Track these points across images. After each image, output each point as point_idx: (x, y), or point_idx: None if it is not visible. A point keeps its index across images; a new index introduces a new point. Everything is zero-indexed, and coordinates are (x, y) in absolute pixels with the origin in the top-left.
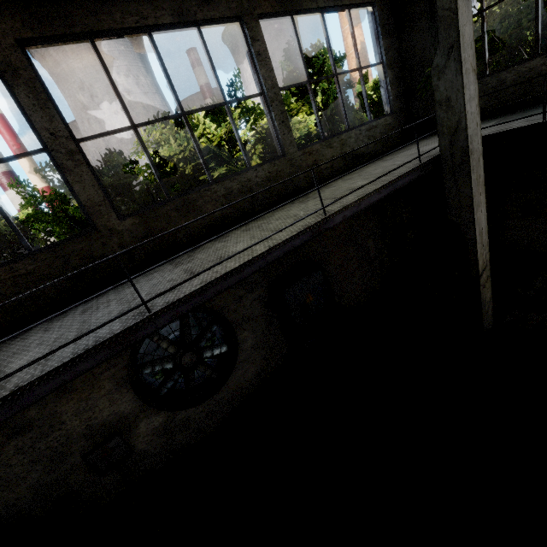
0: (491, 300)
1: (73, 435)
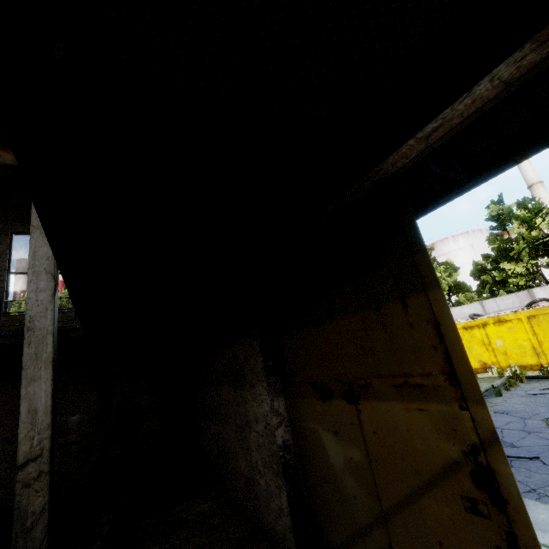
0: (48, 512)
1: None
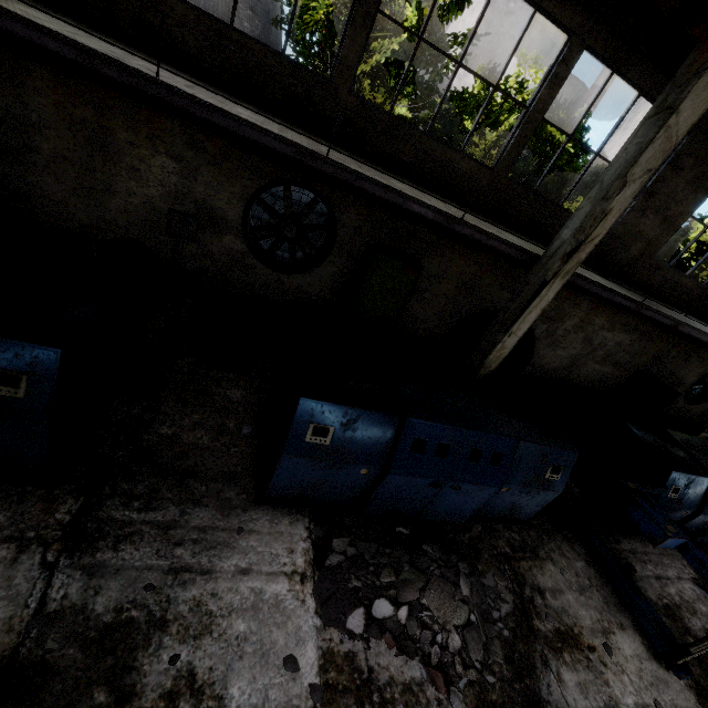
0: None
1: (679, 374)
